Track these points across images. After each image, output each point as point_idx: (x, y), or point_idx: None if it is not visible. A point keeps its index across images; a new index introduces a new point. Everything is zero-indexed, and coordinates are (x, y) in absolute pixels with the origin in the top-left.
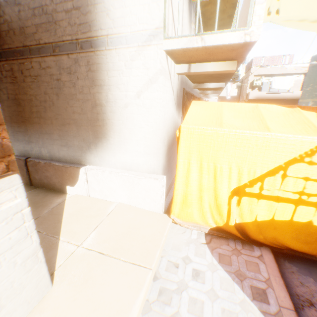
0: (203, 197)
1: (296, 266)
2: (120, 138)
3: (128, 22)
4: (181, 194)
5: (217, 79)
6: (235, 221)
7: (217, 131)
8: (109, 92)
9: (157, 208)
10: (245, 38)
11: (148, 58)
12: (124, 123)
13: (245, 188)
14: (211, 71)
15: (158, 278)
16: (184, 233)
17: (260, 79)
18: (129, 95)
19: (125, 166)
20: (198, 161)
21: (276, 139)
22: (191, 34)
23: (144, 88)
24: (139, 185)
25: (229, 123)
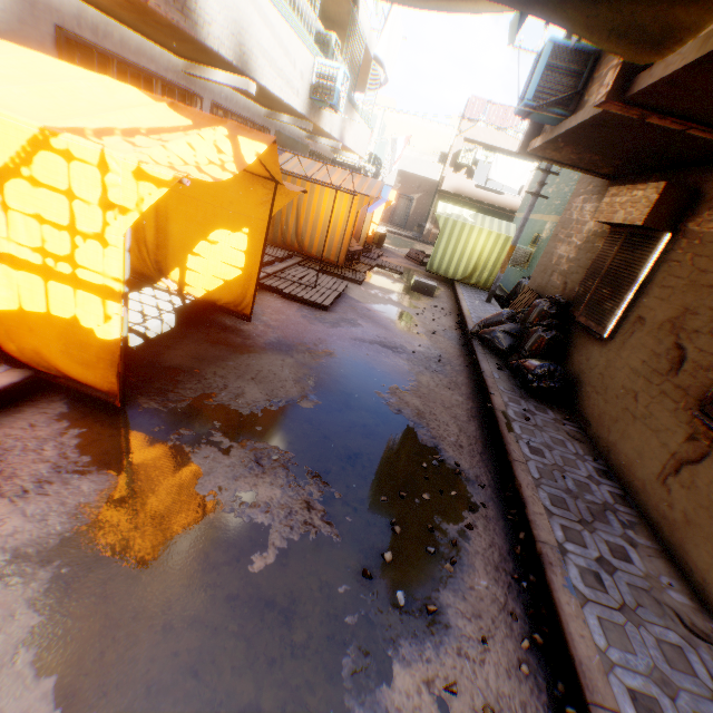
0: None
1: (72, 409)
2: None
3: None
4: None
5: (203, 55)
6: None
7: None
8: None
9: None
10: None
11: None
12: None
13: None
14: None
15: None
16: None
17: (474, 151)
18: None
19: None
20: None
21: None
22: None
23: None
24: None
25: None
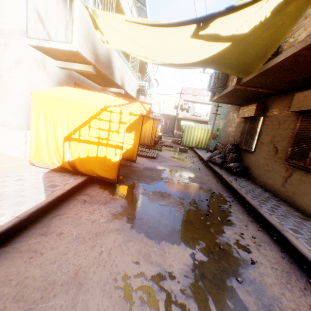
0: (49, 142)
1: (101, 186)
2: None
3: (4, 22)
4: (35, 141)
5: (111, 84)
6: (69, 159)
7: (53, 97)
8: None
9: (21, 154)
10: (71, 48)
11: (17, 47)
12: (0, 89)
13: (72, 135)
14: (78, 69)
15: None
16: (35, 169)
17: (187, 103)
18: (4, 69)
19: (1, 122)
20: (44, 116)
21: (83, 104)
22: (43, 39)
23: (15, 66)
24: (7, 136)
25: (66, 96)
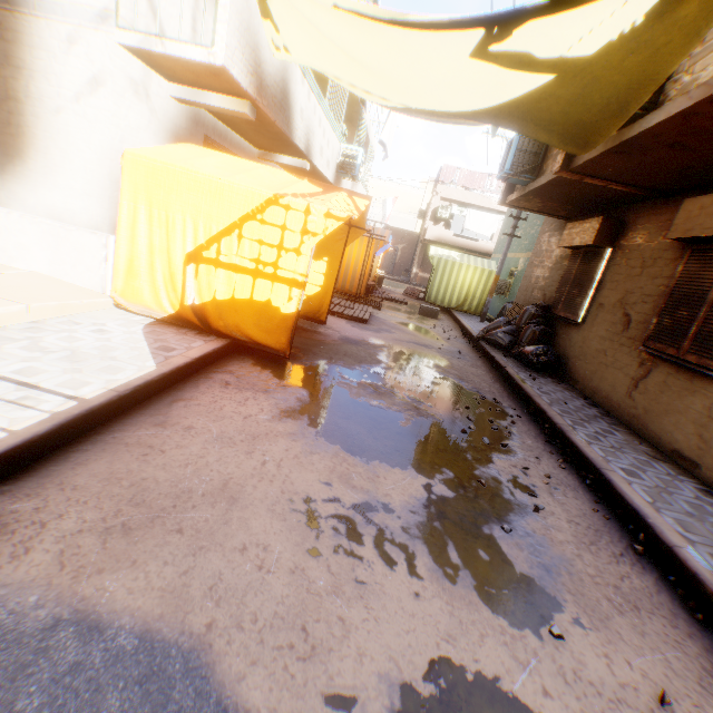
0: (156, 263)
1: (256, 362)
2: (48, 163)
3: None
4: (126, 258)
5: (283, 147)
6: (194, 301)
7: (168, 166)
8: (34, 84)
9: (95, 284)
10: (210, 60)
11: (94, 48)
12: (55, 139)
13: (203, 252)
14: (217, 106)
15: (39, 323)
16: (125, 315)
17: (450, 207)
18: (64, 95)
19: (54, 213)
20: (148, 206)
21: (229, 187)
22: (151, 34)
23: (88, 91)
24: (69, 242)
25: (195, 165)
